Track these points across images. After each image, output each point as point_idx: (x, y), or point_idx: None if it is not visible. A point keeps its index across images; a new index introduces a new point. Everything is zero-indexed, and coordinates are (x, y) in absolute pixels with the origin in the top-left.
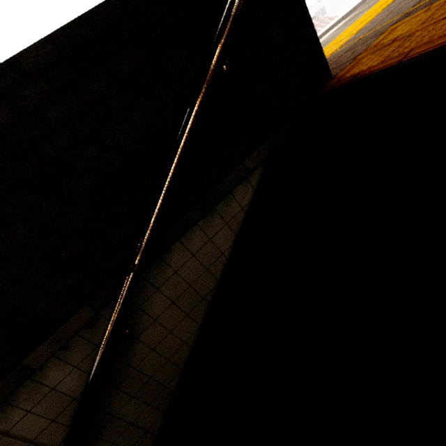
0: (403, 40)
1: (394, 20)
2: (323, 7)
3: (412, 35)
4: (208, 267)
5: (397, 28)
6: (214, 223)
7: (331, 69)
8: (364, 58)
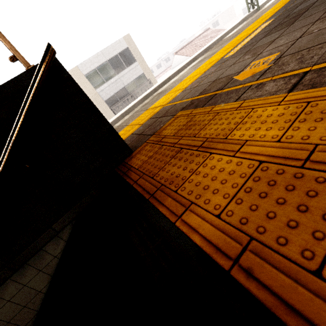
0: (159, 147)
1: (187, 102)
2: (217, 20)
3: (162, 147)
4: (26, 304)
5: (176, 120)
6: (28, 273)
7: (145, 133)
8: (147, 146)
